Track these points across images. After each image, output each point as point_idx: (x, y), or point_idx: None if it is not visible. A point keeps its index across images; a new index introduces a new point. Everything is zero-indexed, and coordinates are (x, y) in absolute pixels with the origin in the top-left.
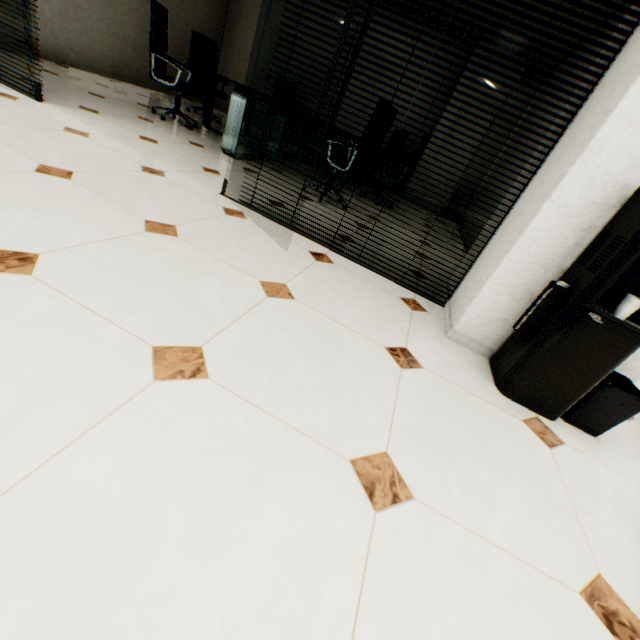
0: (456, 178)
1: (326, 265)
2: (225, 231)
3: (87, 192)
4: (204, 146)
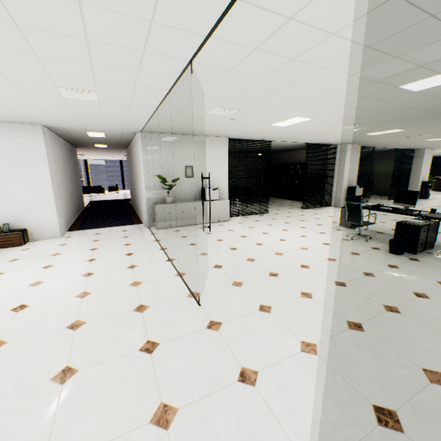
0: None
1: None
2: None
3: None
4: None
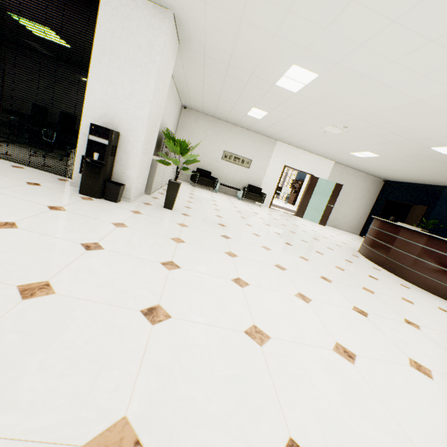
0: None
1: (19, 168)
2: None
3: None
4: None
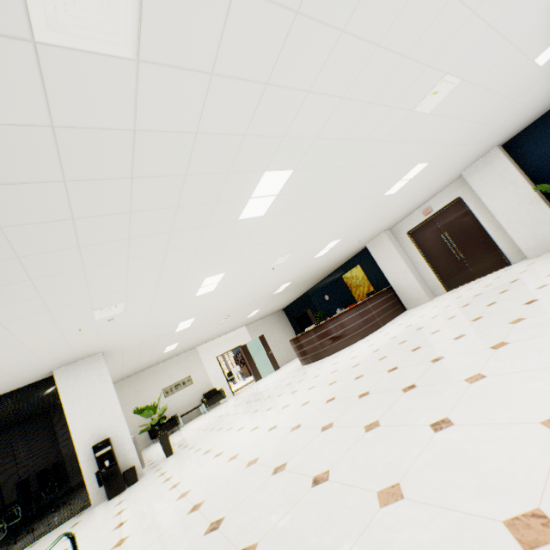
0: None
1: (37, 543)
2: None
3: None
4: None
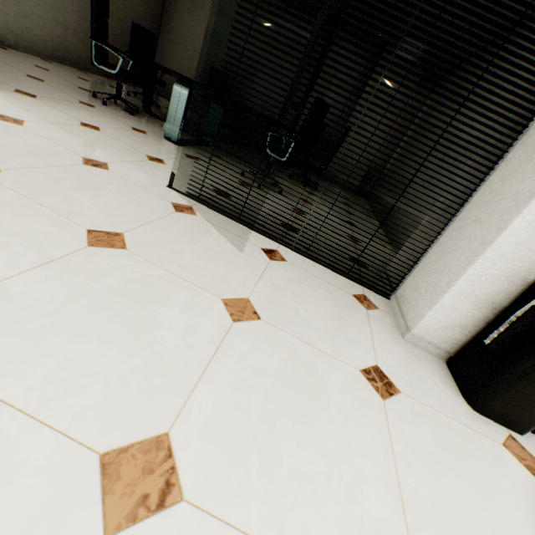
0: (366, 162)
1: (280, 264)
2: (177, 234)
3: (16, 197)
4: (146, 132)
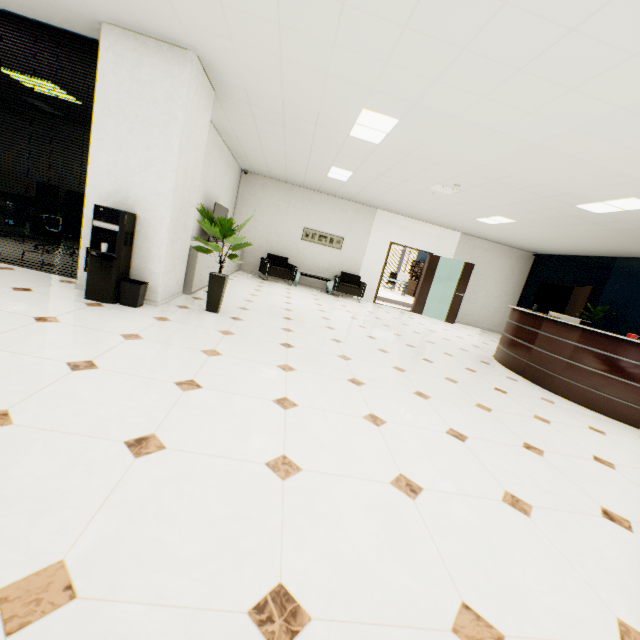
0: None
1: (7, 270)
2: None
3: None
4: None
